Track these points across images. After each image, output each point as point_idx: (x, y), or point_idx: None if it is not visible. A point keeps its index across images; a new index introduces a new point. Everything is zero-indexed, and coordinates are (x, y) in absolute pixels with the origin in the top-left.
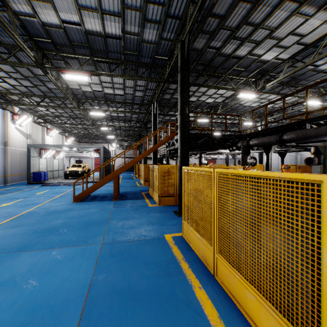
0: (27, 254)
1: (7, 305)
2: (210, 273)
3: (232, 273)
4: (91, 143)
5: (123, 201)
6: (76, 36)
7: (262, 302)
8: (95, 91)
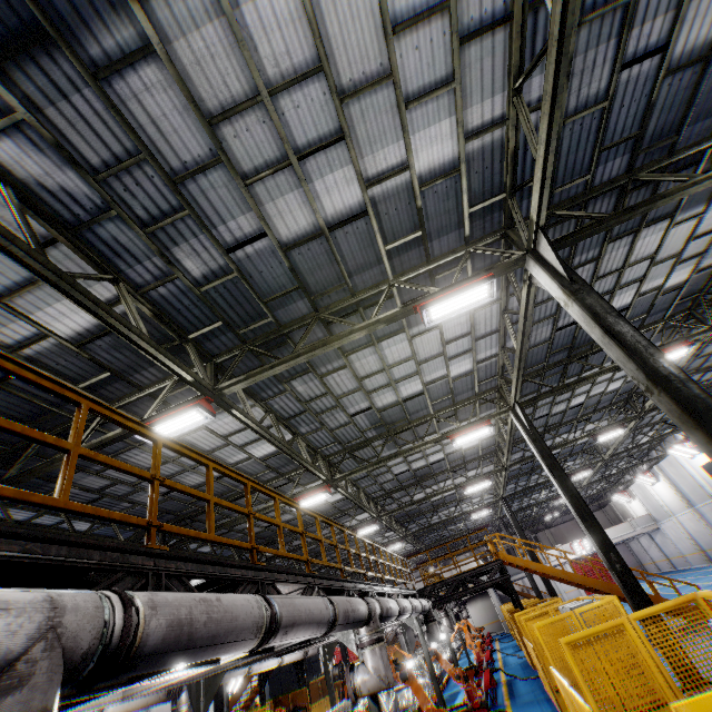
0: None
1: None
2: None
3: None
4: None
5: None
6: None
7: None
8: None
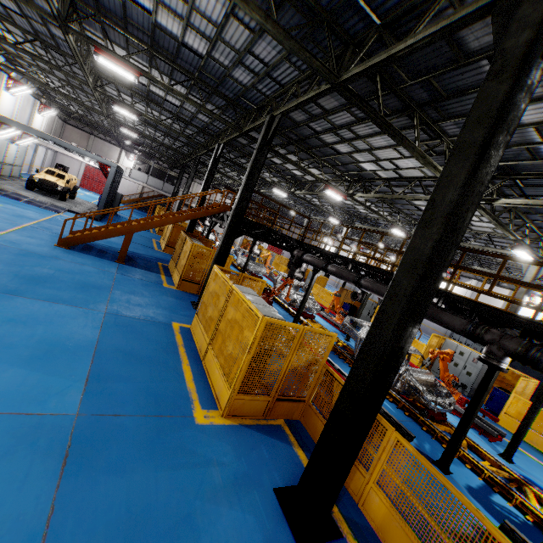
0: (23, 300)
1: (27, 336)
2: (200, 359)
3: (213, 358)
4: (88, 134)
5: (131, 267)
6: (139, 18)
7: (220, 373)
8: None
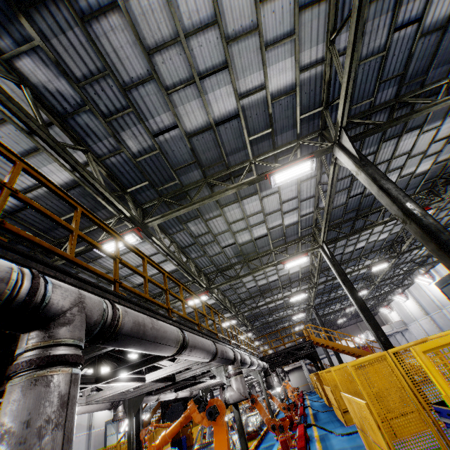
0: None
1: None
2: None
3: None
4: None
5: None
6: None
7: None
8: None
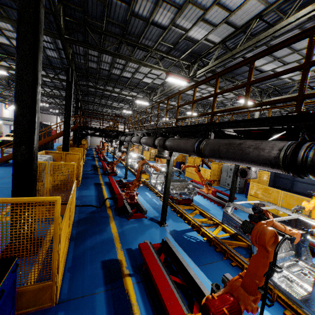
0: None
1: None
2: None
3: None
4: None
5: None
6: None
7: None
8: None
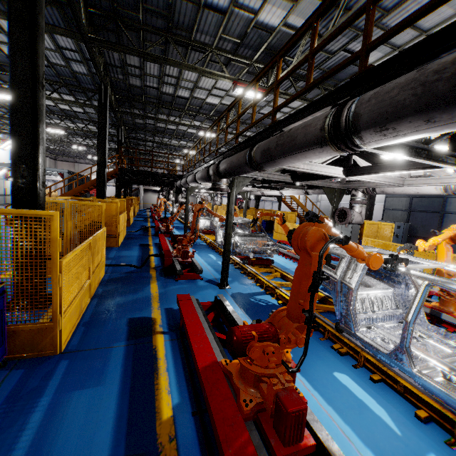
0: None
1: None
2: None
3: None
4: (73, 163)
5: None
6: (1, 57)
7: None
8: (48, 105)
